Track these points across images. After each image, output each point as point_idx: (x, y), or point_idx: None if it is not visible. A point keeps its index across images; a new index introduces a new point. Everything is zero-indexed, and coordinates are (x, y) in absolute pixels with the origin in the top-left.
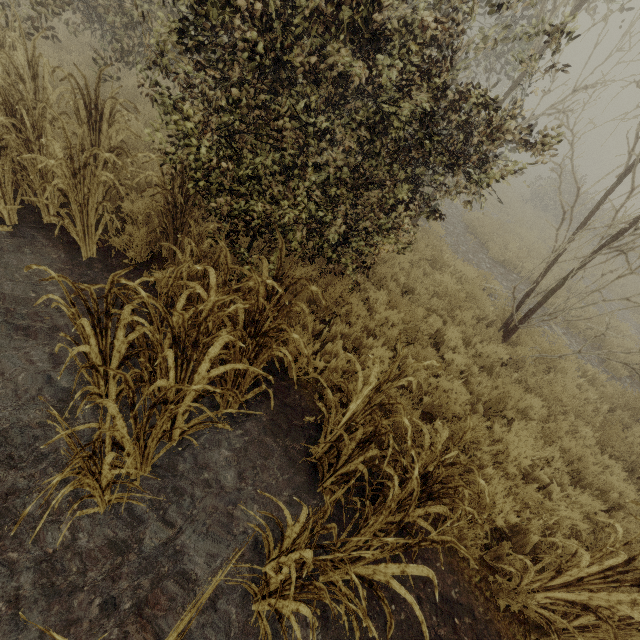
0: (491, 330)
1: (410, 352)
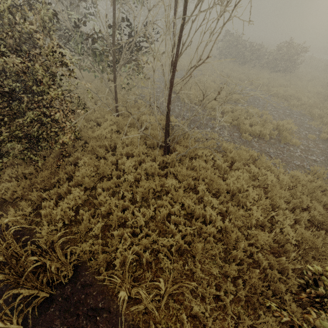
0: (156, 151)
1: (101, 185)
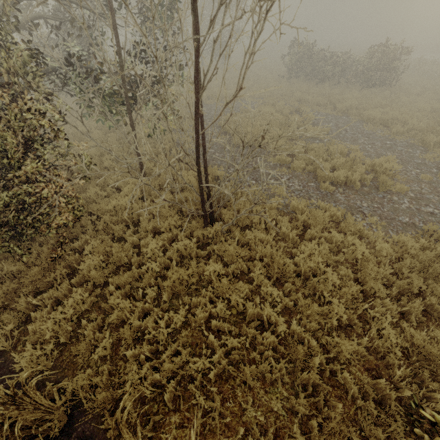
0: (193, 222)
1: (114, 279)
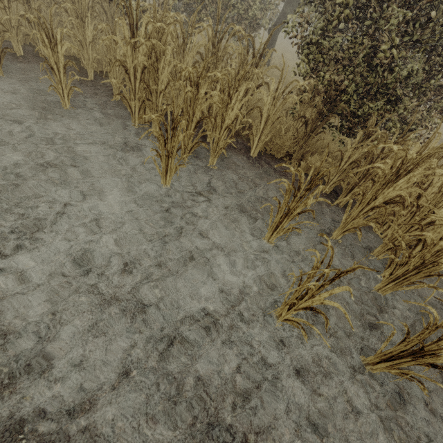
0: None
1: None
